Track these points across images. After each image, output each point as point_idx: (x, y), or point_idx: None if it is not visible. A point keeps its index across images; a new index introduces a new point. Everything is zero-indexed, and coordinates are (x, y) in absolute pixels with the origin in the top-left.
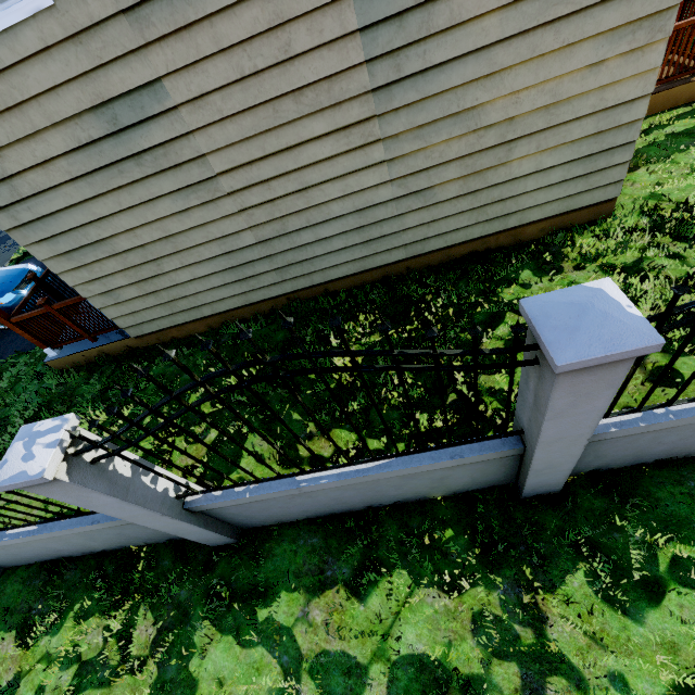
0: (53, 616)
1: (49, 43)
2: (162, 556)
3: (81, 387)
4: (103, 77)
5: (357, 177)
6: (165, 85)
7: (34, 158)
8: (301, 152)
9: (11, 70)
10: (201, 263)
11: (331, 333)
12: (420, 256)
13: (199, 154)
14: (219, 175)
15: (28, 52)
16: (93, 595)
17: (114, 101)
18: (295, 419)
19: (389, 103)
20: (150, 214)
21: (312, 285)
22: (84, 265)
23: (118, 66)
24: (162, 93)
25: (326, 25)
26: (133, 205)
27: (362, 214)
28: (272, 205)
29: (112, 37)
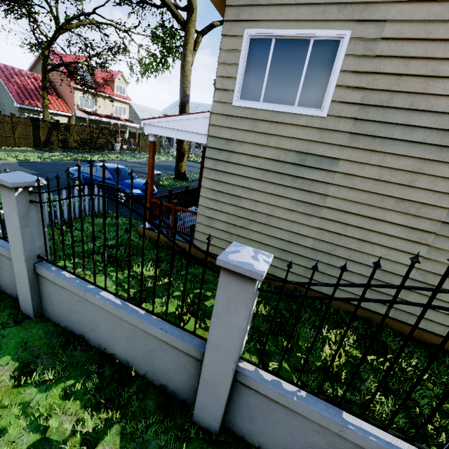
0: (49, 375)
1: (308, 125)
2: (149, 394)
3: (146, 250)
4: (316, 145)
5: (398, 254)
6: (339, 162)
7: (253, 152)
8: (378, 223)
9: (283, 124)
10: (271, 237)
11: (326, 327)
12: (400, 322)
13: (325, 193)
14: (325, 207)
15: (297, 123)
16: (85, 383)
17: (310, 155)
18: (285, 367)
19: (447, 232)
20: (273, 201)
21: (317, 290)
22: (216, 200)
23: (327, 146)
24: (334, 164)
25: (440, 184)
26: (270, 193)
27: (384, 273)
28: (337, 236)
29: (336, 137)
